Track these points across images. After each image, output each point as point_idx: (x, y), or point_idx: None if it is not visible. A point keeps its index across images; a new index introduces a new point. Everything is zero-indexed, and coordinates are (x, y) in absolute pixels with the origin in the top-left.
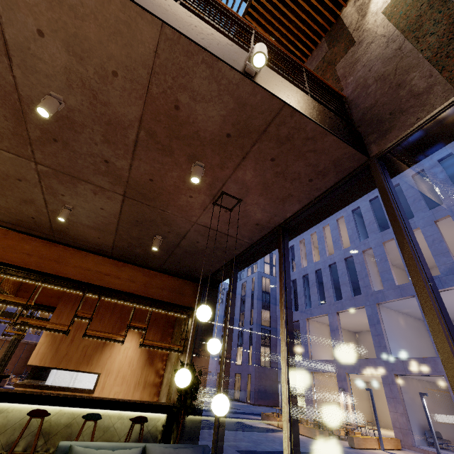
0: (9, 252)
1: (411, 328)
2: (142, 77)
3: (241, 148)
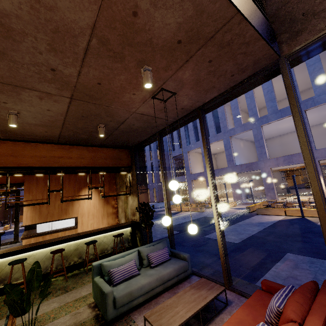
0: None
1: (246, 147)
2: None
3: (187, 53)
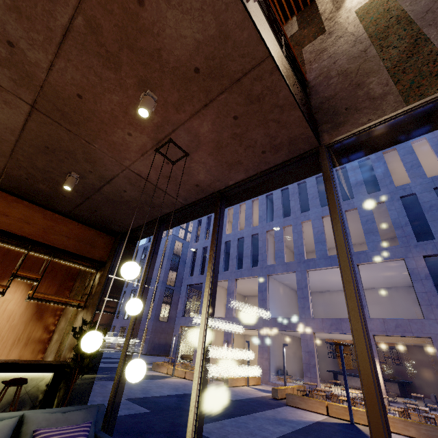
0: None
1: (286, 296)
2: None
3: (206, 92)
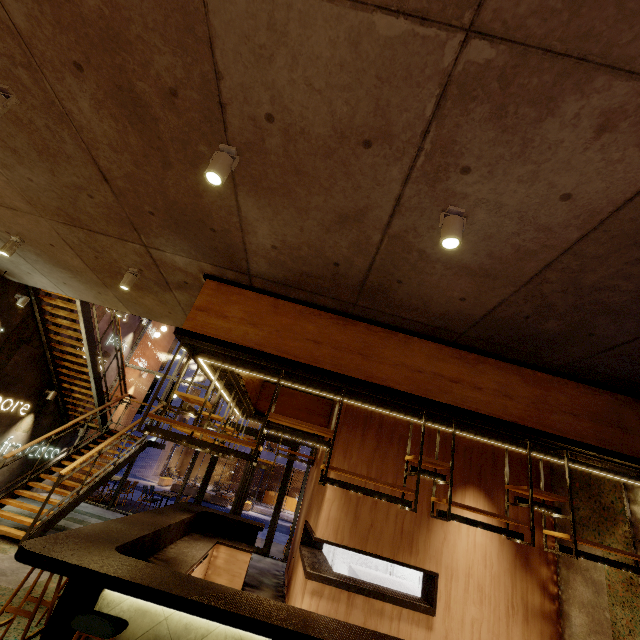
0: (287, 338)
1: None
2: None
3: None
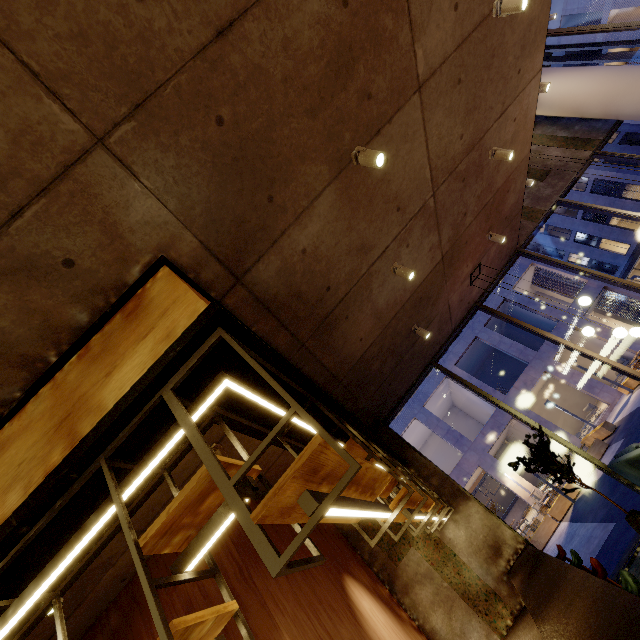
0: None
1: None
2: (513, 168)
3: (503, 228)
